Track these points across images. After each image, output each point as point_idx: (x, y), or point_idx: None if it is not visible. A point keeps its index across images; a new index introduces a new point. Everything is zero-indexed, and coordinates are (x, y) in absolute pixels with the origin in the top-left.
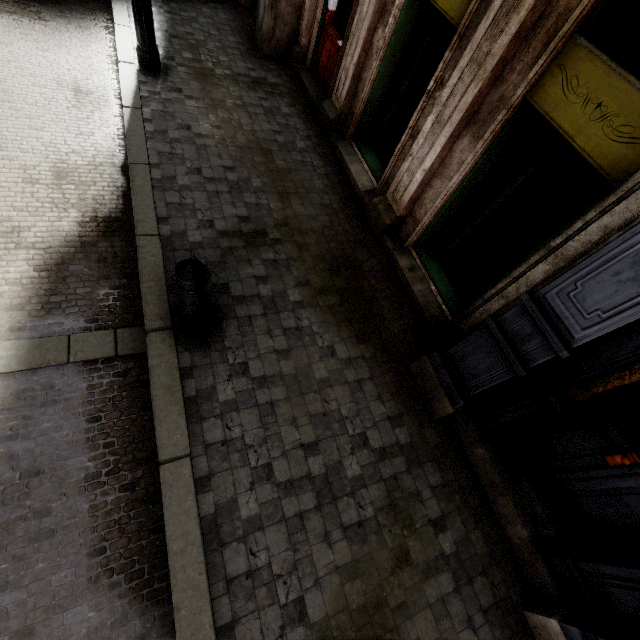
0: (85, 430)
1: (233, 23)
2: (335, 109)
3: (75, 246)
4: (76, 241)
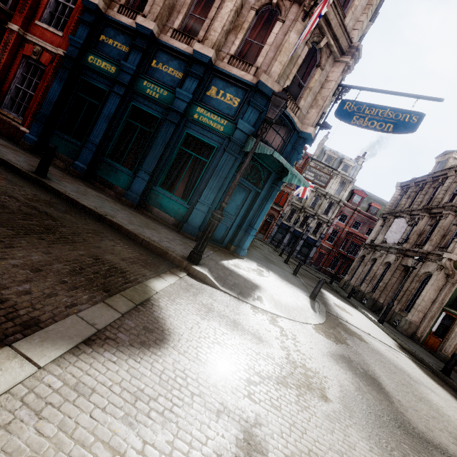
0: (433, 376)
1: (386, 323)
2: (444, 354)
3: (398, 346)
4: (398, 346)
